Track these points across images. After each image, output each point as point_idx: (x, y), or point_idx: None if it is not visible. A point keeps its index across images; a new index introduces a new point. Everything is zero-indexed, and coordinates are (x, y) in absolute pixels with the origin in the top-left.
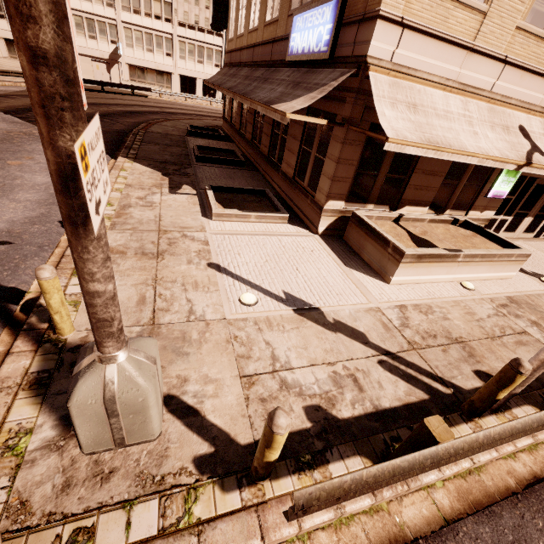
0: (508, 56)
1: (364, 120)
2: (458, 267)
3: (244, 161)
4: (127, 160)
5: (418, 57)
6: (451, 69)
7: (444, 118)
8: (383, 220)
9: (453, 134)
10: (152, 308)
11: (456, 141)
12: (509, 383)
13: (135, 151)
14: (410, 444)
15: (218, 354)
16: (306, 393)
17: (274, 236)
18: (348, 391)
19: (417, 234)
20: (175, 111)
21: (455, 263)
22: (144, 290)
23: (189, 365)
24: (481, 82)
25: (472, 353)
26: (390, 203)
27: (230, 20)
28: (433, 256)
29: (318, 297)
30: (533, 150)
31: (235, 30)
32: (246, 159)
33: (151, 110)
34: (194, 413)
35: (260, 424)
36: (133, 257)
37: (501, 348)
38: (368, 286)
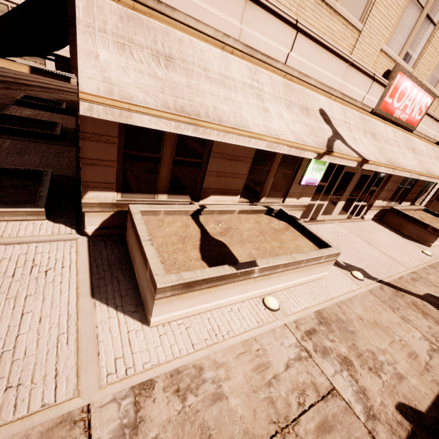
0: (299, 21)
1: None
2: (256, 282)
3: (58, 134)
4: None
5: None
6: (228, 20)
7: (219, 84)
8: (177, 215)
9: (231, 106)
10: None
11: (234, 116)
12: None
13: None
14: None
15: None
16: None
17: None
18: None
19: (215, 233)
20: (33, 84)
21: (250, 280)
22: None
23: None
24: (272, 50)
25: None
26: (190, 192)
27: None
28: (213, 279)
29: None
30: (335, 137)
31: None
32: (73, 133)
33: None
34: None
35: None
36: None
37: None
38: (105, 340)
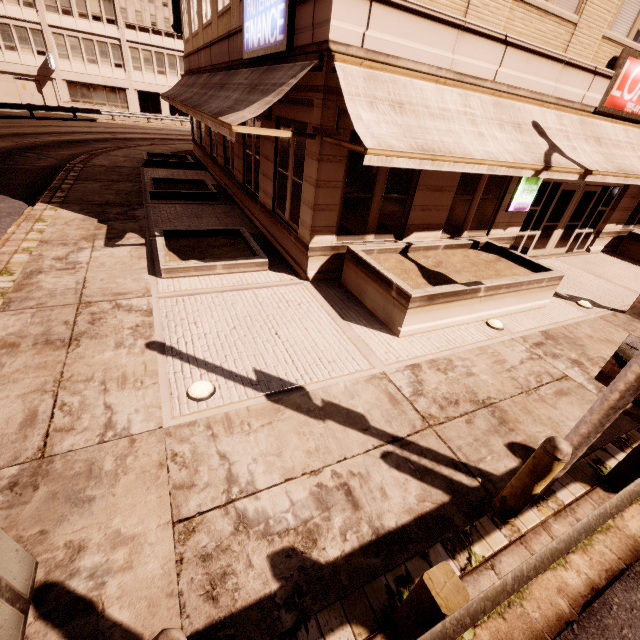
0: (509, 35)
1: (341, 128)
2: (481, 303)
3: (216, 193)
4: (50, 206)
5: (397, 40)
6: (442, 54)
7: (440, 118)
8: (388, 253)
9: (453, 138)
10: (45, 429)
11: (458, 146)
12: (546, 474)
13: (64, 193)
14: (413, 607)
15: (143, 491)
16: (274, 529)
17: (248, 290)
18: (337, 513)
19: (430, 266)
20: (132, 137)
21: (476, 300)
22: (38, 401)
23: (92, 519)
24: (481, 70)
25: (503, 418)
26: (394, 231)
27: (183, 16)
28: (448, 294)
29: (303, 370)
30: (551, 151)
31: (190, 27)
32: (220, 190)
33: (99, 138)
34: (85, 609)
35: (196, 604)
36: (30, 351)
37: (538, 405)
38: (371, 343)
